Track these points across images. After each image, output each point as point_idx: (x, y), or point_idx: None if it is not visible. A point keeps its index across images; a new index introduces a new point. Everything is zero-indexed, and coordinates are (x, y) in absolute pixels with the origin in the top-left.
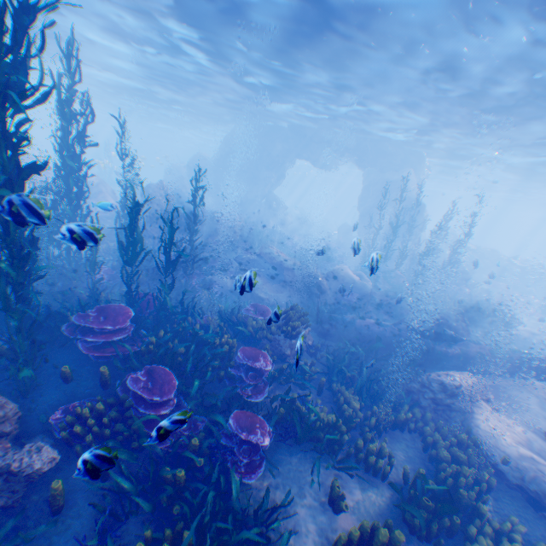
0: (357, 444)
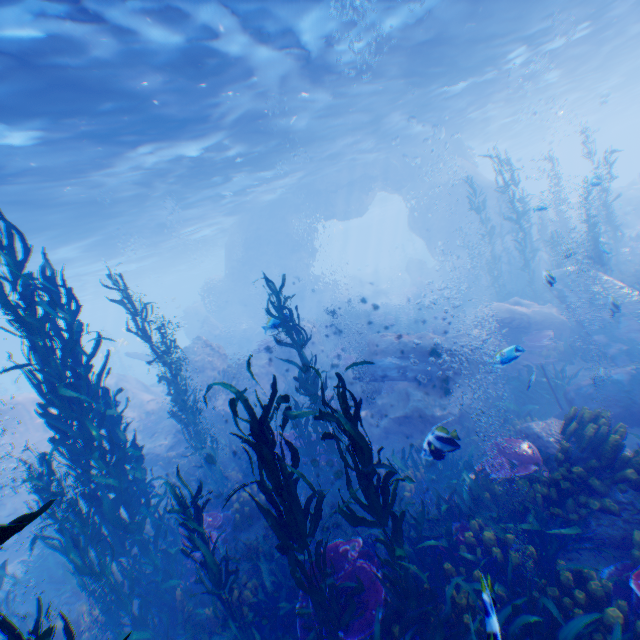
0: None
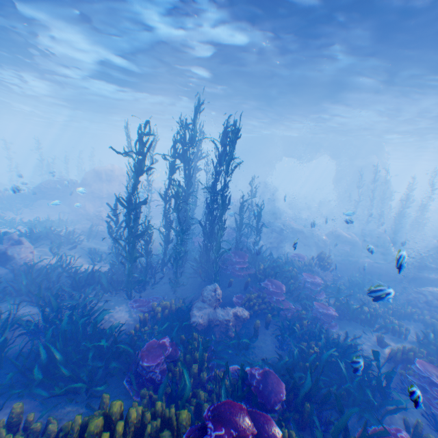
0: (383, 320)
